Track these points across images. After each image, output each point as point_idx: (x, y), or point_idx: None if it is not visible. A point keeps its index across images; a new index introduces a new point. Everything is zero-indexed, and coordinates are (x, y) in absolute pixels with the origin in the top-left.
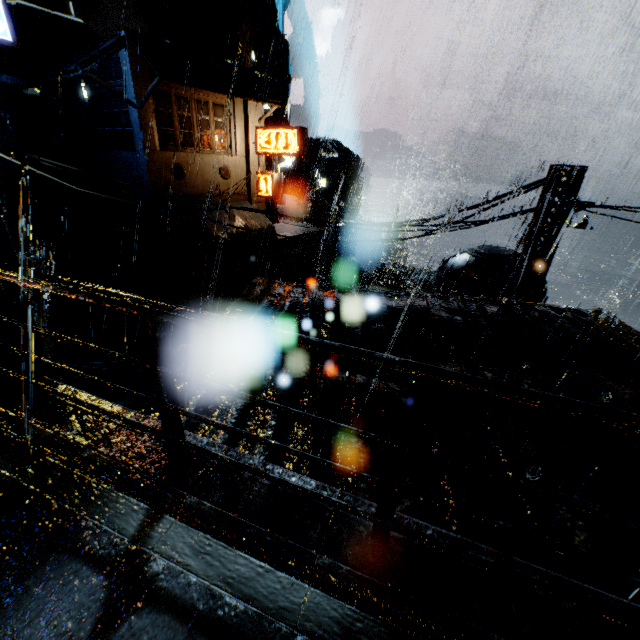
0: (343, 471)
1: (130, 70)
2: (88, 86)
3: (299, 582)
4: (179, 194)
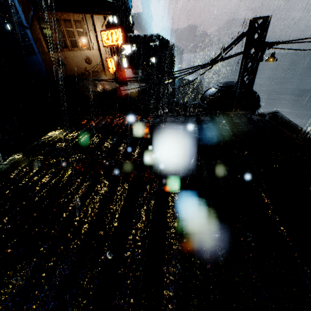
0: None
1: (19, 6)
2: (7, 21)
3: None
4: (64, 76)
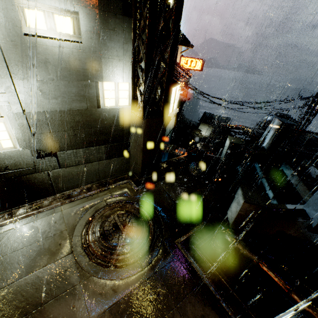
0: None
1: None
2: None
3: None
4: None
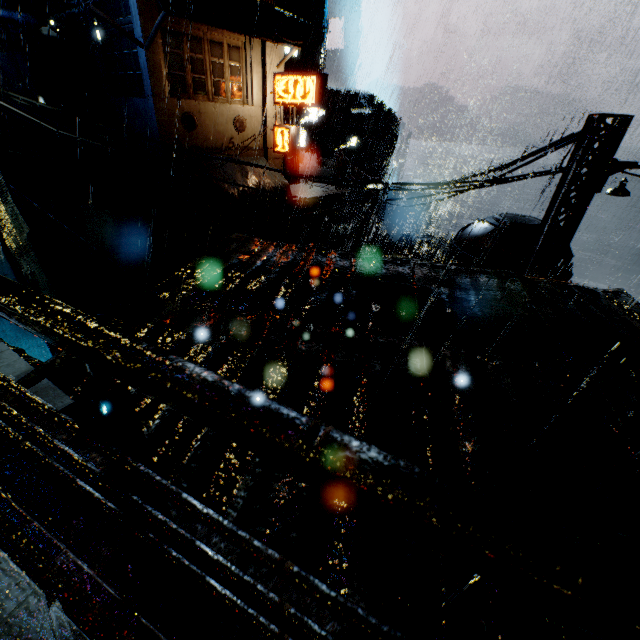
0: (64, 457)
1: (136, 4)
2: (100, 25)
3: (29, 581)
4: (190, 146)
